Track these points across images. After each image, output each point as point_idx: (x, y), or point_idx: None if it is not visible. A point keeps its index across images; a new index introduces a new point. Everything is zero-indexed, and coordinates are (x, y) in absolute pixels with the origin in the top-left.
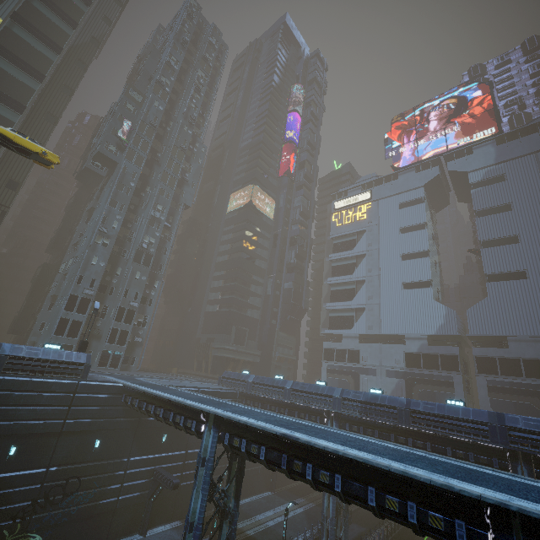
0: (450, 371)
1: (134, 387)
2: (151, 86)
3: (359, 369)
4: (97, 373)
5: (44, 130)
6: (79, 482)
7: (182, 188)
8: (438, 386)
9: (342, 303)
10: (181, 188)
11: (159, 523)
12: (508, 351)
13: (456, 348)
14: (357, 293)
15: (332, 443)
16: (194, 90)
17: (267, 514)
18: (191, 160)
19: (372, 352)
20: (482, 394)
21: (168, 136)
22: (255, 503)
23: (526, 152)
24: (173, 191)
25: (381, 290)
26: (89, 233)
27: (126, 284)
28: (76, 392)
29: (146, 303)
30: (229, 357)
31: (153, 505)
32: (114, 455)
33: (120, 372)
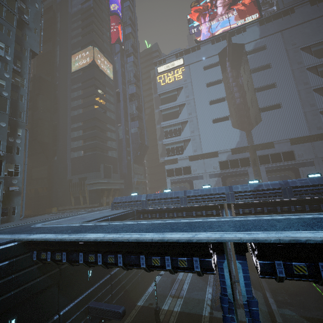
0: (246, 167)
1: (55, 240)
2: None
3: (191, 177)
4: None
5: None
6: None
7: (23, 31)
8: (240, 177)
9: (174, 138)
10: (22, 30)
11: None
12: (274, 149)
13: (248, 153)
14: (183, 130)
15: None
16: None
17: (175, 287)
18: (26, 1)
19: (199, 165)
20: (263, 175)
21: None
22: (161, 283)
23: (276, 31)
24: (13, 28)
25: (199, 126)
26: None
27: None
28: None
29: (12, 152)
30: (103, 188)
31: None
32: (39, 322)
33: (3, 225)
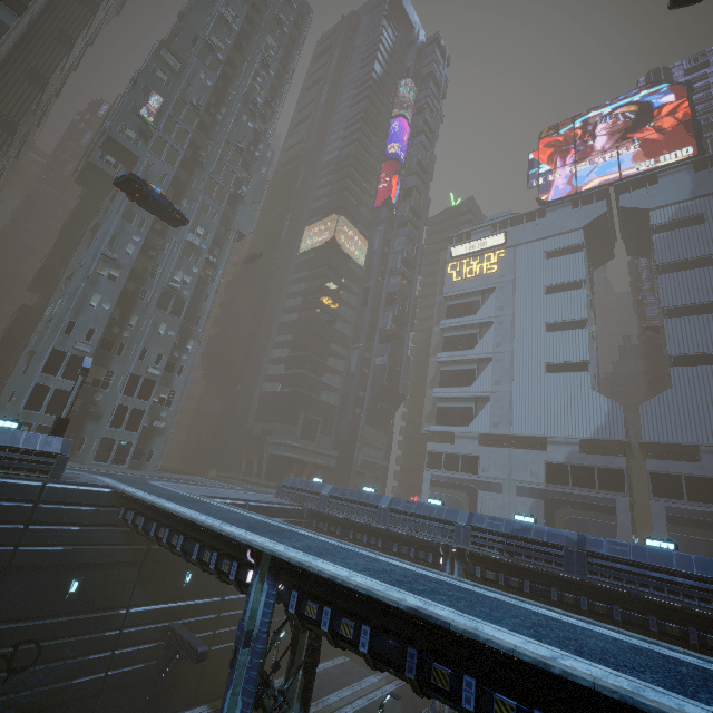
0: (612, 492)
1: (138, 497)
2: (195, 48)
3: (477, 482)
4: (87, 471)
5: (24, 95)
6: (38, 649)
7: (236, 207)
8: (593, 513)
9: (457, 389)
10: (234, 207)
11: (173, 710)
12: (700, 466)
13: (623, 460)
14: (479, 375)
15: (518, 635)
16: (260, 64)
17: (342, 694)
18: (250, 168)
19: (497, 459)
20: (658, 526)
21: (218, 127)
22: (323, 675)
23: None
24: (222, 208)
25: (515, 373)
26: (89, 258)
27: (144, 341)
28: (39, 501)
29: (173, 371)
30: (293, 457)
31: (166, 683)
32: (102, 604)
33: (127, 471)
